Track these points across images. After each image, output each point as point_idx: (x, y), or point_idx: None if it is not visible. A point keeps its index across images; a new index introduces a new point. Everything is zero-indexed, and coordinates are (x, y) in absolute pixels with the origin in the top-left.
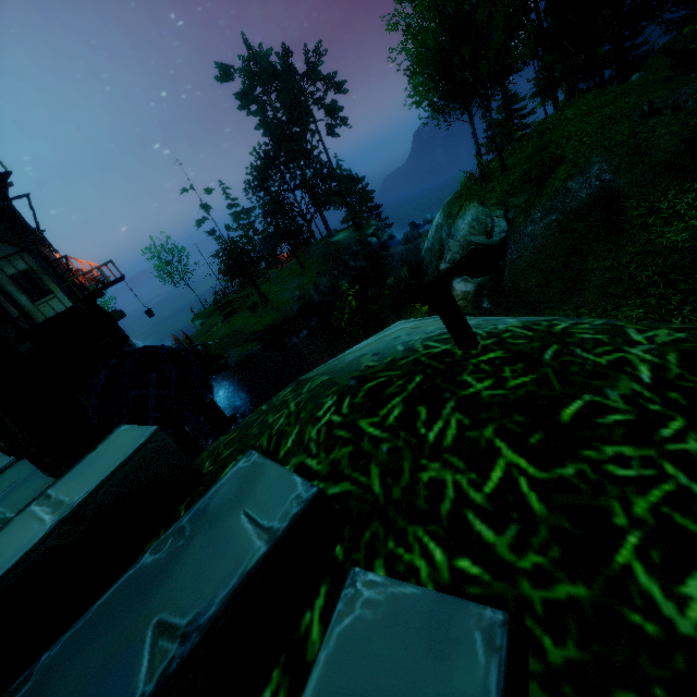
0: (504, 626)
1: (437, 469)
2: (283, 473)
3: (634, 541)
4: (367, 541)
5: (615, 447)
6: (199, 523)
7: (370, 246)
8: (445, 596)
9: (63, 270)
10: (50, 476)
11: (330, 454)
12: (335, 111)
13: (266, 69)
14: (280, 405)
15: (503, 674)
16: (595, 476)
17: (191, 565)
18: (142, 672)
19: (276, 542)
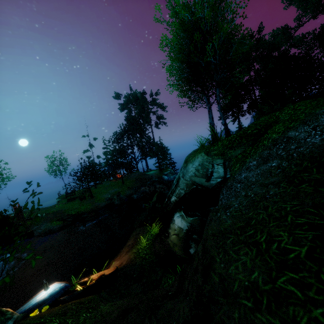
0: None
1: None
2: None
3: None
4: None
5: None
6: None
7: (163, 180)
8: None
9: None
10: None
11: None
12: (161, 118)
13: (134, 96)
14: None
15: None
16: None
17: None
18: None
19: None
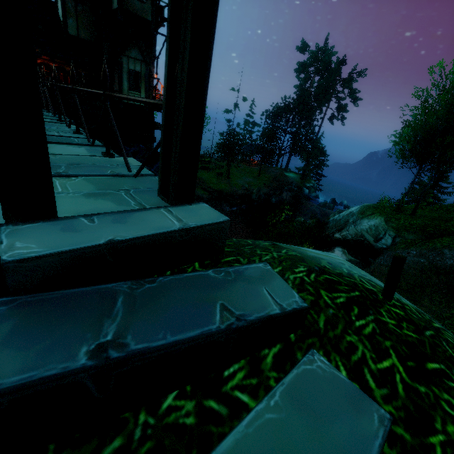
0: (390, 420)
1: (355, 339)
2: (287, 285)
3: (441, 438)
4: (309, 343)
5: (449, 397)
6: (239, 276)
7: (302, 192)
8: (361, 391)
9: (152, 85)
10: (165, 200)
11: (300, 293)
12: (343, 110)
13: (326, 61)
14: (265, 248)
15: (386, 435)
16: (434, 400)
17: (237, 292)
18: (217, 318)
19: (285, 313)
